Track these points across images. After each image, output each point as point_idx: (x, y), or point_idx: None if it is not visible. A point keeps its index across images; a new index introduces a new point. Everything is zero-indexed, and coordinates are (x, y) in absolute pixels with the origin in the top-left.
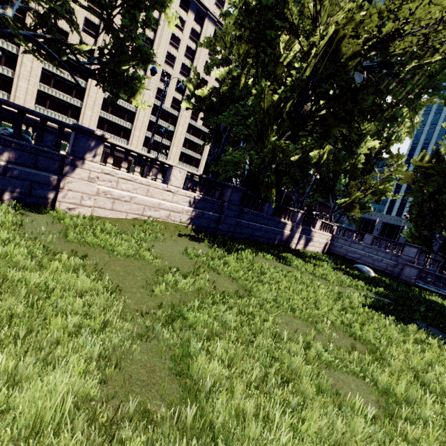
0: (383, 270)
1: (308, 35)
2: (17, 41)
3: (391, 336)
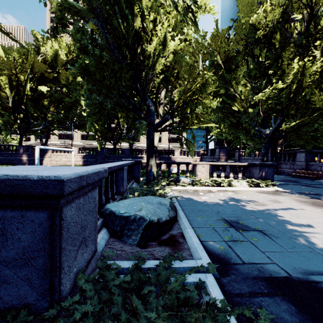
0: None
1: None
2: (60, 129)
3: None
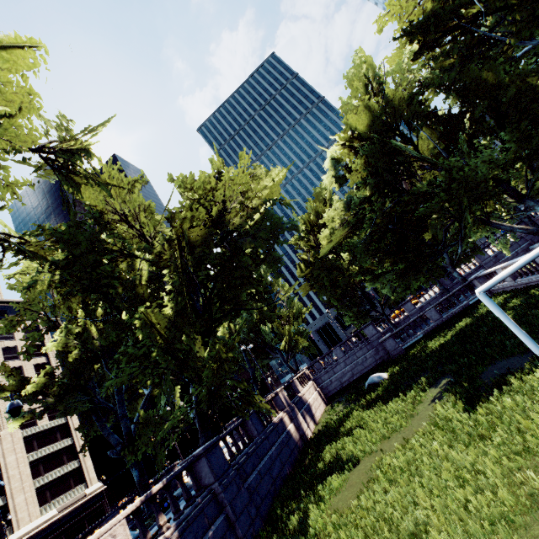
0: (375, 363)
1: (149, 248)
2: None
3: None
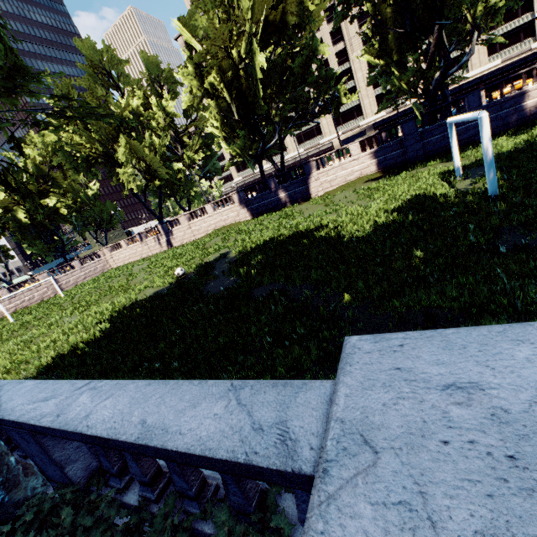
0: None
1: None
2: (291, 131)
3: (401, 190)
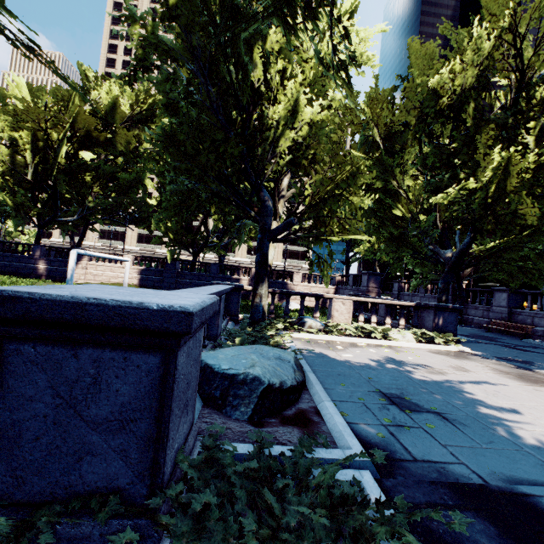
0: None
1: None
2: (105, 222)
3: None
